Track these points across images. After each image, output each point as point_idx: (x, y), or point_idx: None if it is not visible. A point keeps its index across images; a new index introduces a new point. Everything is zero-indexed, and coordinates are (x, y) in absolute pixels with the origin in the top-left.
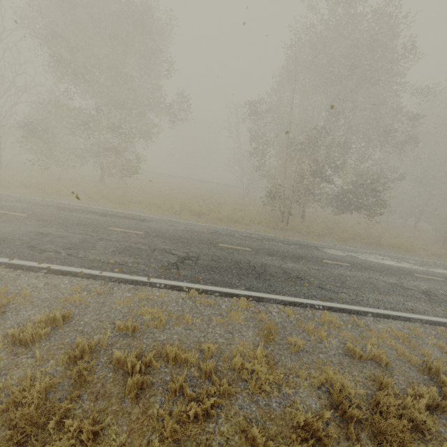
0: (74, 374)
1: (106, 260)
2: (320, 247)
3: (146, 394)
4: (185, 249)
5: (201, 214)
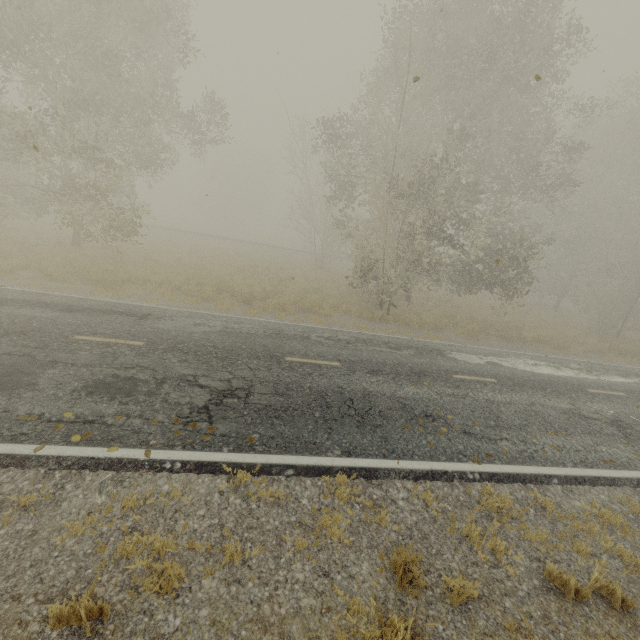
0: None
1: (56, 413)
2: (444, 350)
3: None
4: (224, 374)
5: (251, 299)
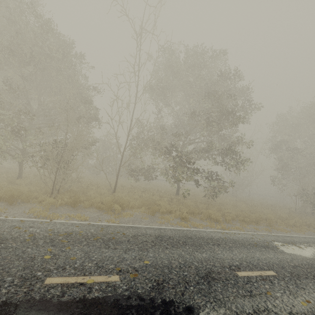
0: None
1: None
2: None
3: None
4: None
5: (310, 225)
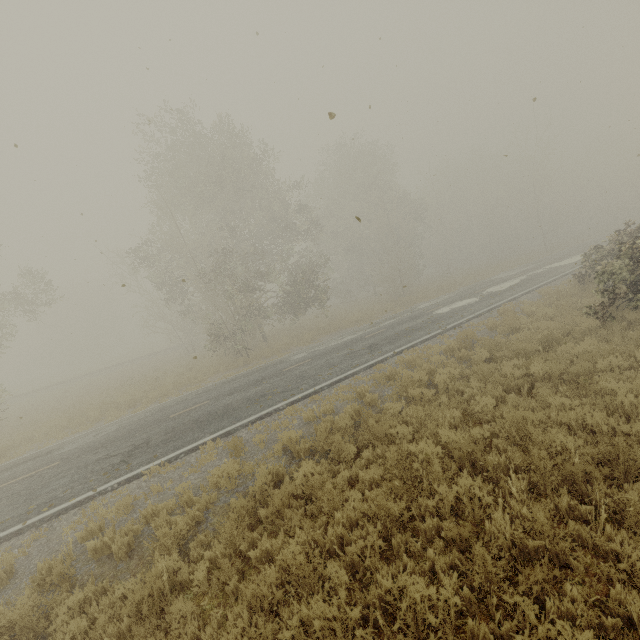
0: (54, 576)
1: (23, 511)
2: (284, 359)
3: (137, 550)
4: (128, 443)
5: (135, 401)
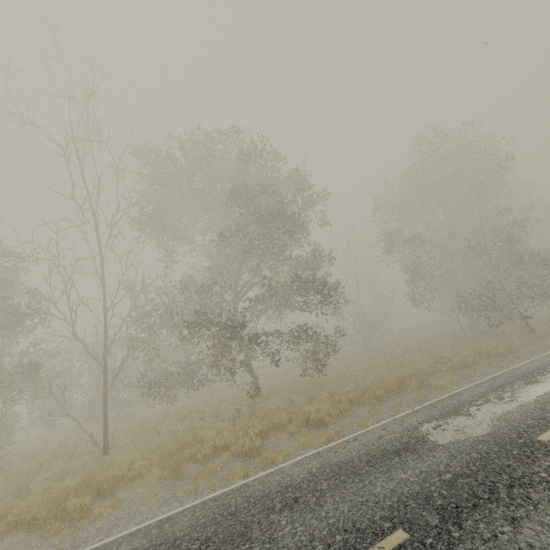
0: None
1: None
2: None
3: None
4: None
5: (488, 353)
